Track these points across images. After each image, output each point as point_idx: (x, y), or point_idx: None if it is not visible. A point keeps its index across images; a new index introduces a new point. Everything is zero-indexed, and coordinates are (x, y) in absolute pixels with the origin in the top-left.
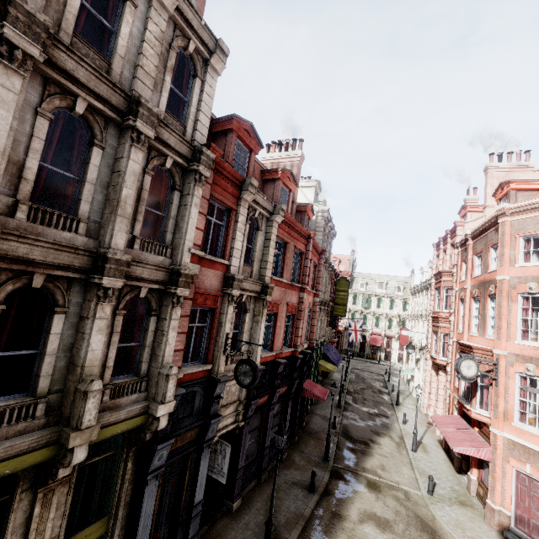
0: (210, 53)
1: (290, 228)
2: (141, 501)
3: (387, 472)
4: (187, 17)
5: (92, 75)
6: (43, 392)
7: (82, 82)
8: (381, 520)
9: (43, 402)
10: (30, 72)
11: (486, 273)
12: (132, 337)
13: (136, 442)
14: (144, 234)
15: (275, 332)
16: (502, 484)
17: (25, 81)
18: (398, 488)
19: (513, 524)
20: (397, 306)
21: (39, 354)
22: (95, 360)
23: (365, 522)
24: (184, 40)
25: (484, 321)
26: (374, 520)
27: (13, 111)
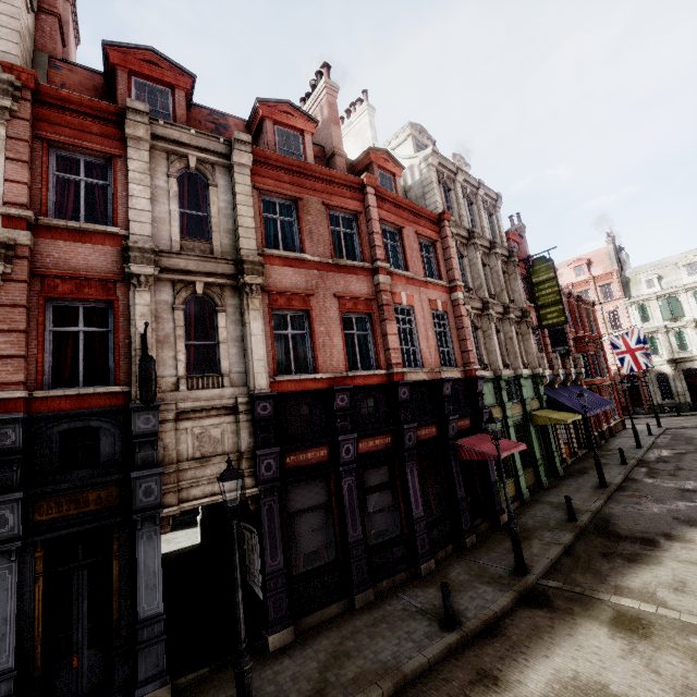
0: None
1: (293, 175)
2: None
3: (691, 595)
4: None
5: None
6: None
7: None
8: None
9: None
10: None
11: None
12: None
13: None
14: None
15: (315, 342)
16: None
17: None
18: None
19: None
20: None
21: None
22: None
23: None
24: None
25: None
26: None
27: None
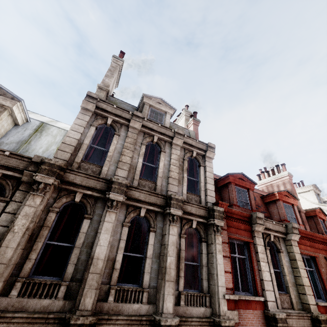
0: (204, 151)
1: (310, 241)
2: None
3: None
4: (189, 143)
5: (147, 194)
6: None
7: (142, 200)
8: None
9: None
10: (119, 207)
11: None
12: None
13: None
14: (189, 274)
15: None
16: None
17: (117, 213)
18: None
19: None
20: None
21: None
22: None
23: None
24: (190, 153)
25: None
26: None
27: (111, 232)
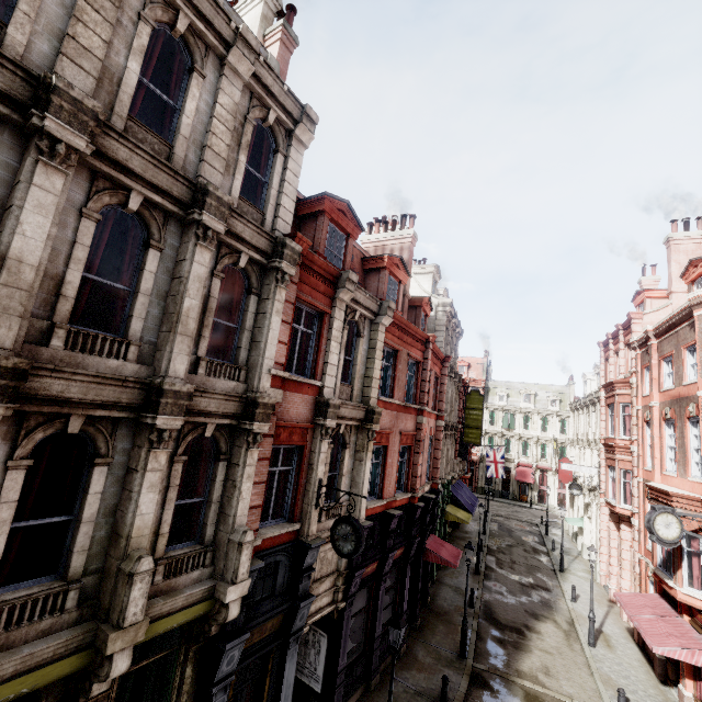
0: (294, 122)
1: (401, 331)
2: None
3: (554, 678)
4: (266, 83)
5: (149, 163)
6: (76, 573)
7: (136, 173)
8: None
9: (75, 589)
10: (75, 167)
11: (681, 385)
12: (195, 490)
13: (198, 637)
14: (212, 349)
15: (385, 472)
16: None
17: (68, 178)
18: None
19: None
20: (553, 426)
21: (73, 520)
22: (145, 527)
23: None
24: (263, 111)
25: (684, 455)
26: None
27: (52, 216)
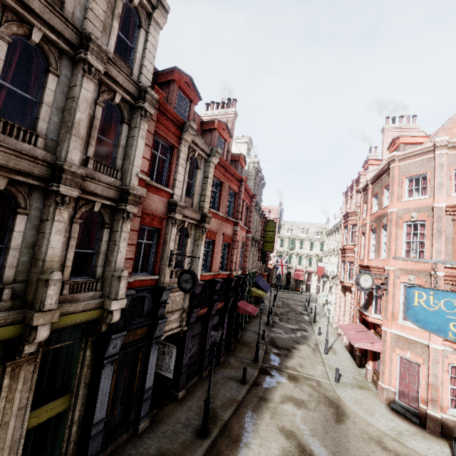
0: (153, 8)
1: (225, 170)
2: (98, 382)
3: (304, 368)
4: None
5: (46, 8)
6: (8, 280)
7: (37, 12)
8: (298, 401)
9: (9, 288)
10: None
11: (381, 209)
12: (88, 245)
13: (94, 334)
14: None
15: (213, 256)
16: (390, 369)
17: None
18: (312, 379)
19: (397, 397)
20: (316, 247)
21: (4, 248)
22: (55, 256)
23: (286, 402)
24: None
25: (379, 247)
26: (292, 401)
27: None
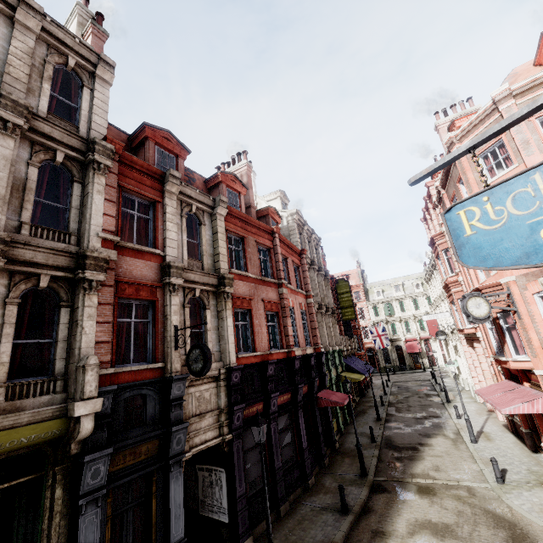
0: (94, 66)
1: (242, 223)
2: (76, 538)
3: (443, 471)
4: (58, 36)
5: None
6: None
7: None
8: (438, 527)
9: None
10: None
11: None
12: (42, 334)
13: (63, 460)
14: None
15: (254, 330)
16: None
17: None
18: (459, 485)
19: None
20: (422, 303)
21: None
22: None
23: (417, 533)
24: (62, 57)
25: None
26: (429, 529)
27: None
